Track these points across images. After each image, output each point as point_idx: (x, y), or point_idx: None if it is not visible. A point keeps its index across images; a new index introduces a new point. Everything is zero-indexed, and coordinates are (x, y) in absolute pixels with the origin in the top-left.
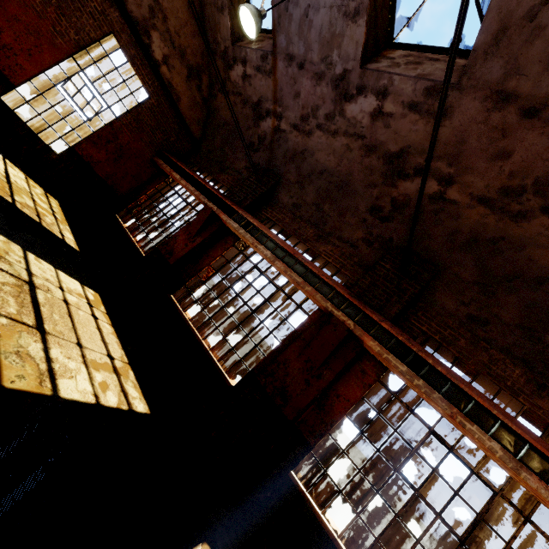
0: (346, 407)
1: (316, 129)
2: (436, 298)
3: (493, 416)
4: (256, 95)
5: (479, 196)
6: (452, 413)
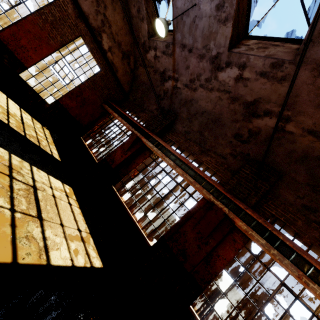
0: (224, 264)
1: (199, 87)
2: (280, 192)
3: None
4: (162, 67)
5: (309, 130)
6: (299, 274)
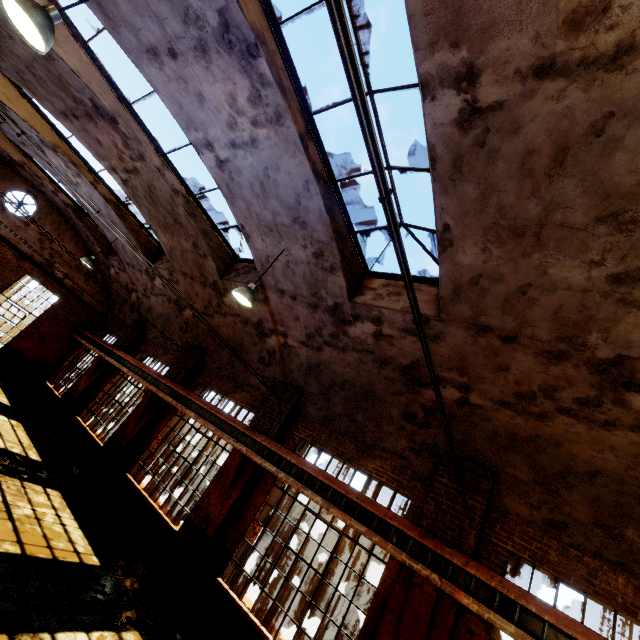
0: (158, 433)
1: (151, 295)
2: (207, 364)
3: (197, 404)
4: (124, 282)
5: (202, 312)
6: (182, 409)
